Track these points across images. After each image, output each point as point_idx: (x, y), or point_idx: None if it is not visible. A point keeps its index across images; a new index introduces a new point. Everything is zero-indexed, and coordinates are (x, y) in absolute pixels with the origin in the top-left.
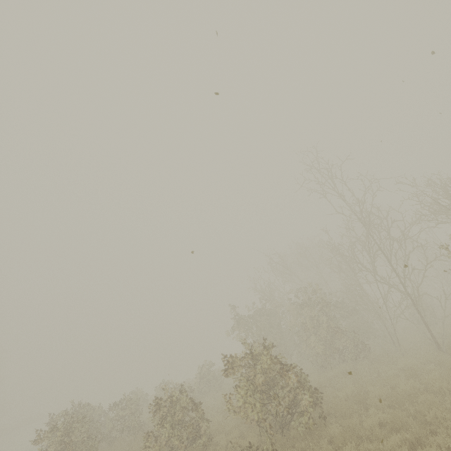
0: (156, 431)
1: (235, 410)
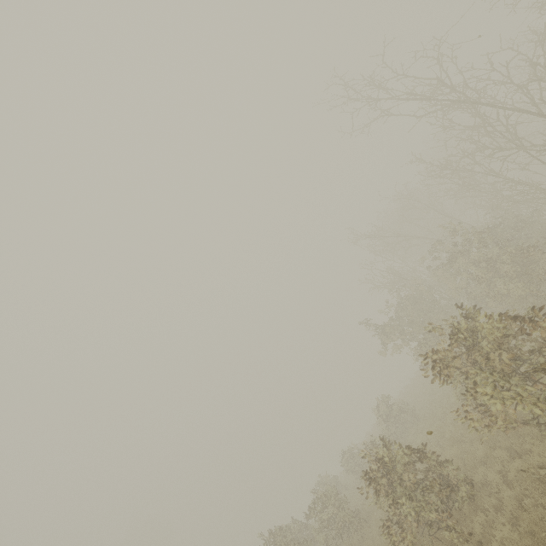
0: (394, 516)
1: (485, 424)
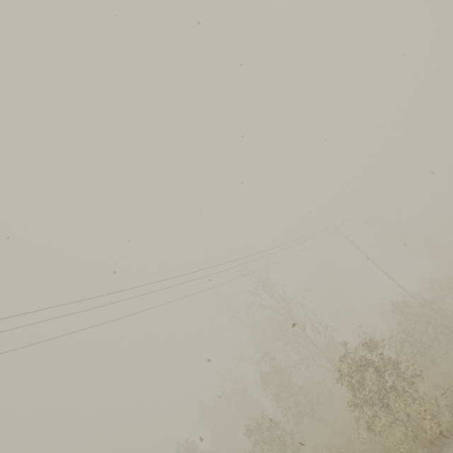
0: None
1: None
